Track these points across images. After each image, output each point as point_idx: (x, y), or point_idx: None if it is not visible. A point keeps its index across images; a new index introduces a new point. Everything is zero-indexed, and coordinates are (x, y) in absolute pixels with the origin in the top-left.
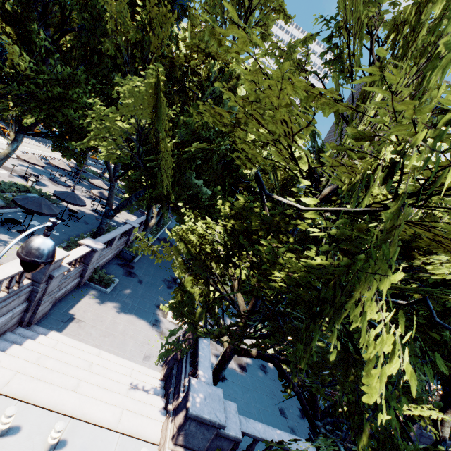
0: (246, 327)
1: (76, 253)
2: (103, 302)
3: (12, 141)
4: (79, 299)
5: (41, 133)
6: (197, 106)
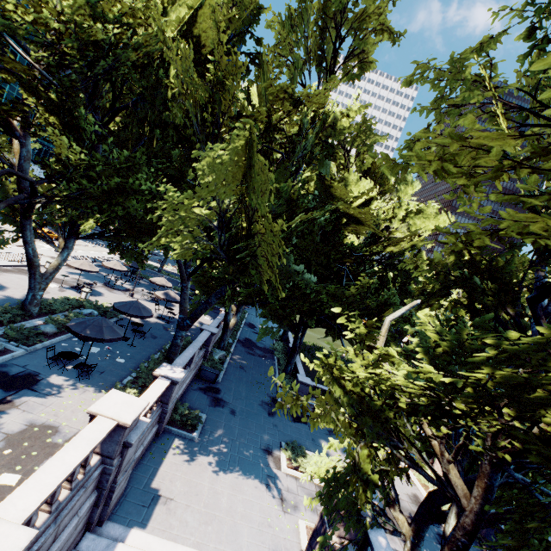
0: (478, 530)
1: (153, 393)
2: (192, 458)
3: (62, 250)
4: (161, 458)
5: (94, 234)
6: (287, 169)
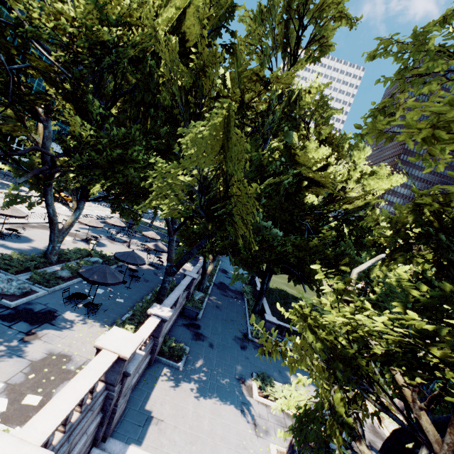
0: None
1: (146, 329)
2: (178, 385)
3: (75, 210)
4: (153, 384)
5: (100, 197)
6: (257, 140)
